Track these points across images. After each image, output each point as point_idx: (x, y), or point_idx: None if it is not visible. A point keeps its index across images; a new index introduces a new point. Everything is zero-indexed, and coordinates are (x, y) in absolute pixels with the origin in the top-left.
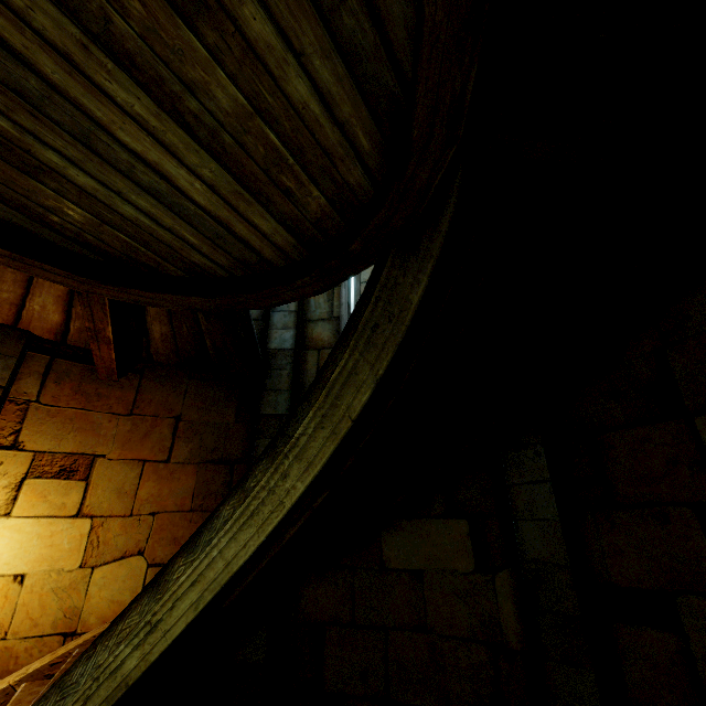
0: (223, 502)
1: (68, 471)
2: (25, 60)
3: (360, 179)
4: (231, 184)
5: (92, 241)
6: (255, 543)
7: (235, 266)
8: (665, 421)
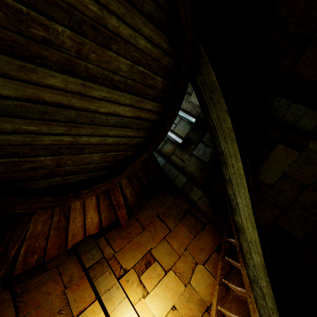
0: (226, 190)
1: (148, 263)
2: (69, 106)
3: (168, 61)
4: (135, 99)
5: (103, 165)
6: (247, 193)
7: (146, 133)
8: (307, 46)
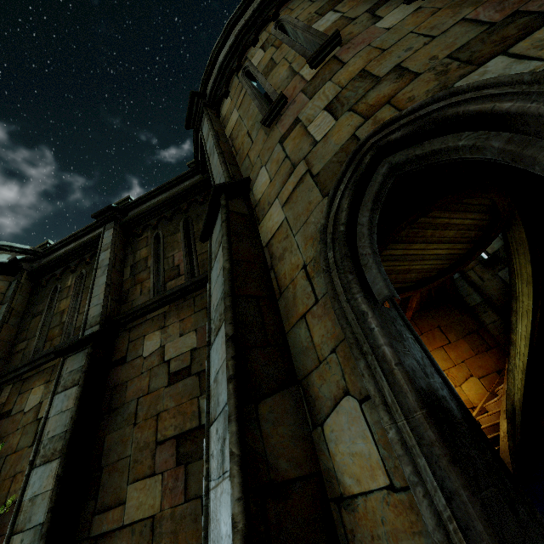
0: (510, 317)
1: None
2: (416, 254)
3: (484, 222)
4: (451, 245)
5: (414, 280)
6: (529, 323)
7: (451, 261)
8: None
